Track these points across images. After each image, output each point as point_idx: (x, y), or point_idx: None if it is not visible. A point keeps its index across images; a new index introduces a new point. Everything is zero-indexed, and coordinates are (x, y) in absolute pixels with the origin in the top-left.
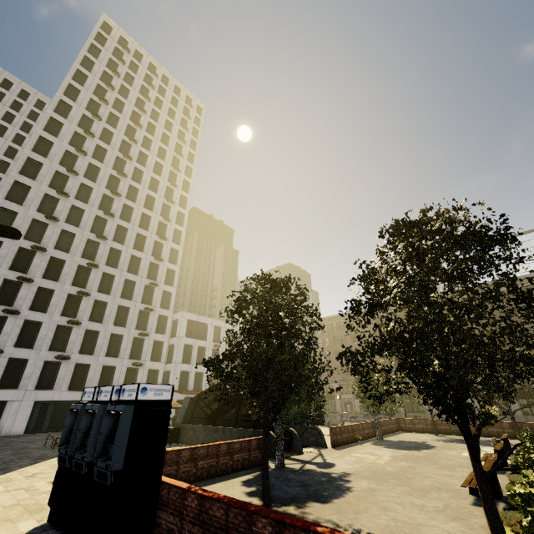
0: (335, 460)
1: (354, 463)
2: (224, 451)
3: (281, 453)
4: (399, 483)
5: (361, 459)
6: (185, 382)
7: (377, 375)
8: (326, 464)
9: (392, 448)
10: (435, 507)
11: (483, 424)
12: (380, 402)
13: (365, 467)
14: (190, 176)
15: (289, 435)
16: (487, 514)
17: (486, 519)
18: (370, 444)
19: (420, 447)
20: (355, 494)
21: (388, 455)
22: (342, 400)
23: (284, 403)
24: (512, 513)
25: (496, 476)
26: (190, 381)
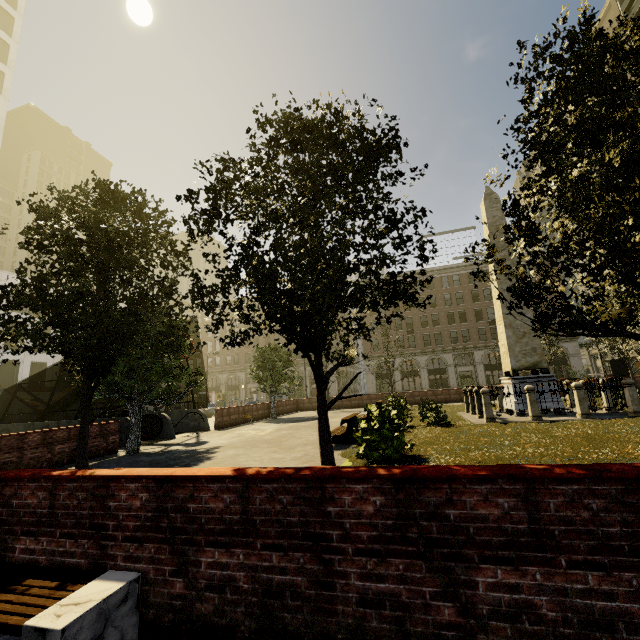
0: (211, 439)
1: (232, 438)
2: (34, 443)
3: (136, 437)
4: (269, 446)
5: (243, 434)
6: (12, 376)
7: (236, 313)
8: (198, 443)
9: (281, 423)
10: (293, 457)
11: (340, 364)
12: (233, 344)
13: (241, 440)
14: (10, 32)
15: (158, 421)
16: (321, 442)
17: (320, 447)
18: (260, 423)
19: (309, 420)
20: (213, 461)
21: (273, 429)
22: (248, 390)
23: (111, 359)
24: (358, 449)
25: (356, 425)
26: (22, 375)
